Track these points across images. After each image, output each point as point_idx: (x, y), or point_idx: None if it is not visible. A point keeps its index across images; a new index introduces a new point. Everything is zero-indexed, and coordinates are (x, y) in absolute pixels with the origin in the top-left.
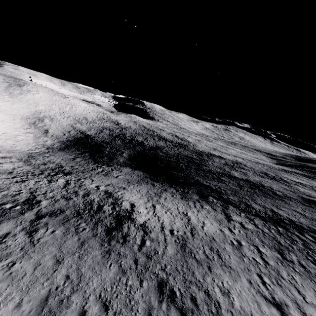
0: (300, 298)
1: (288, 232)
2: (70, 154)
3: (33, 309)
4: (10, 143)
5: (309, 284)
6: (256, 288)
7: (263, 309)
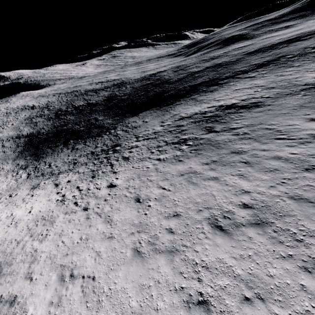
0: None
1: (276, 63)
2: (58, 152)
3: (311, 111)
4: None
5: None
6: None
7: None
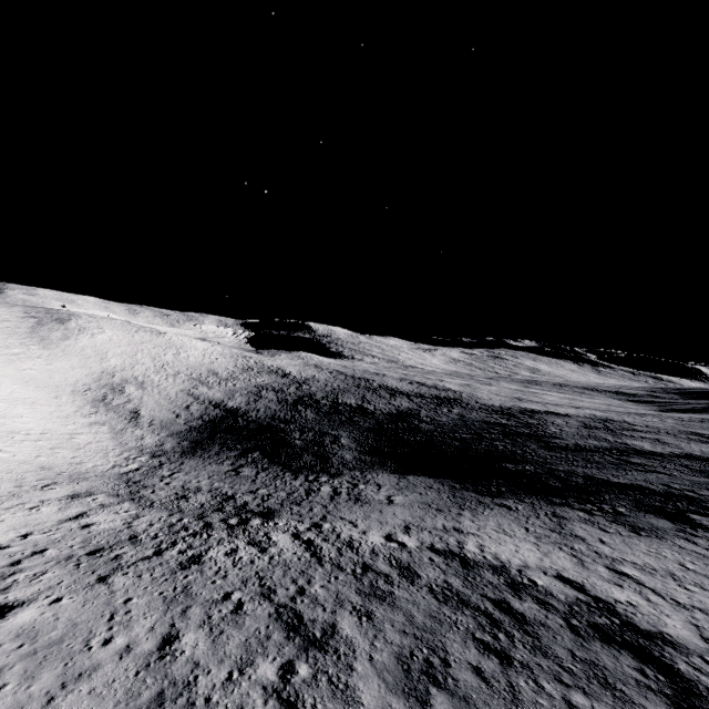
0: None
1: None
2: (216, 461)
3: None
4: (64, 457)
5: None
6: None
7: None
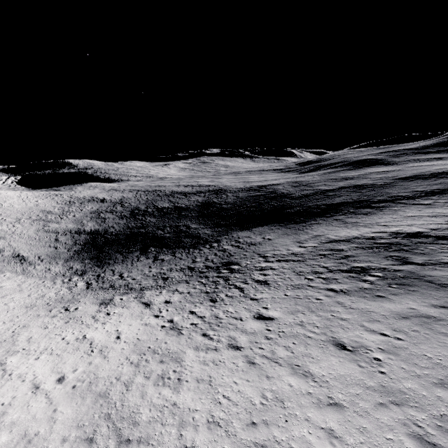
0: None
1: None
2: (133, 260)
3: None
4: (23, 298)
5: None
6: None
7: None
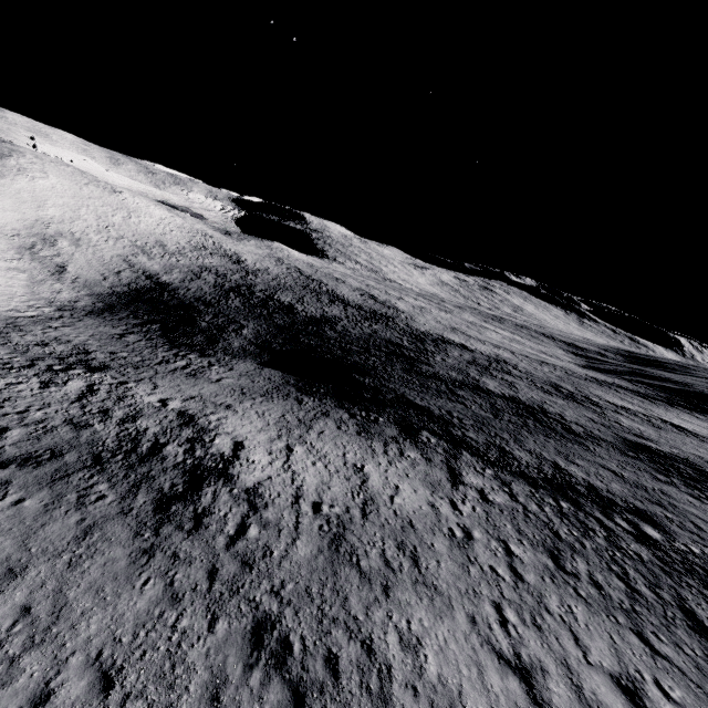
0: (577, 656)
1: (579, 512)
2: (114, 324)
3: None
4: None
5: (602, 624)
6: (485, 634)
7: (489, 680)
